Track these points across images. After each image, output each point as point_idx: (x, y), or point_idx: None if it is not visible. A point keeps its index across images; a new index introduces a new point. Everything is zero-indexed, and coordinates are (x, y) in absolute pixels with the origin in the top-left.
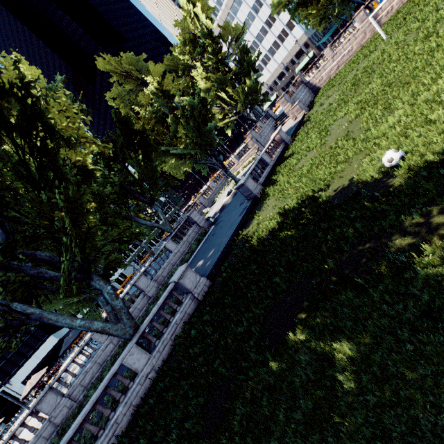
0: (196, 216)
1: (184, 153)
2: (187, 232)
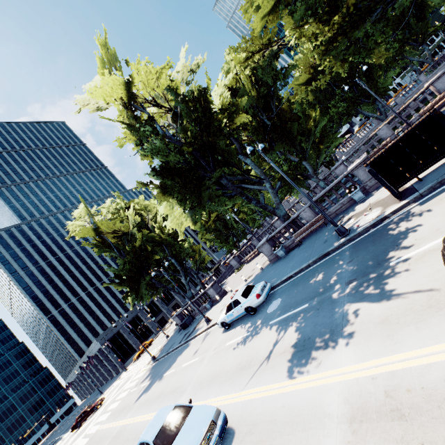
0: None
1: None
2: (438, 67)
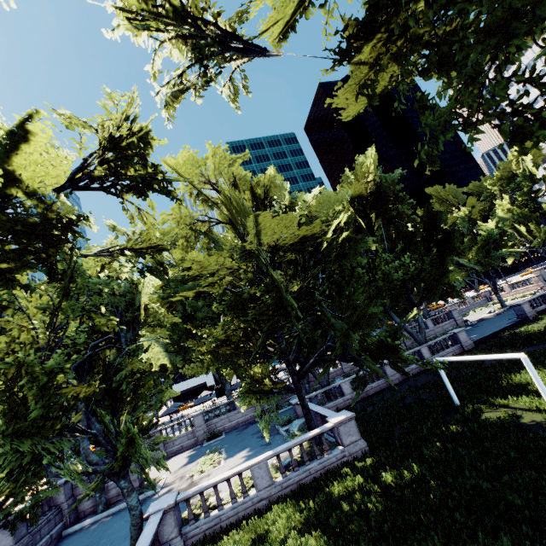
0: (456, 314)
1: (464, 265)
2: (444, 322)
